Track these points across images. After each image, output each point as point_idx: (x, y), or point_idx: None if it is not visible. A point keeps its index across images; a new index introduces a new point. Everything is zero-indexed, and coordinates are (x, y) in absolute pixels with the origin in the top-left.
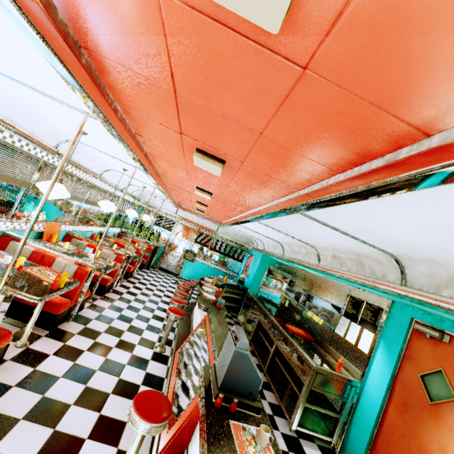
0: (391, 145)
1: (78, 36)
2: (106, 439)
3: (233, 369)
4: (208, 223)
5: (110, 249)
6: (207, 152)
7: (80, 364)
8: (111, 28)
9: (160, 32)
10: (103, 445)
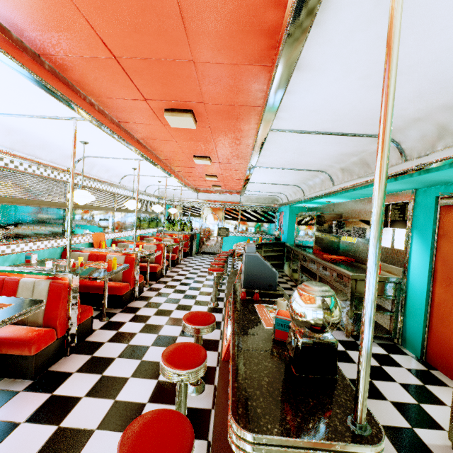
0: (280, 9)
1: (33, 47)
2: None
3: (249, 271)
4: (229, 197)
5: (149, 242)
6: (174, 109)
7: (150, 324)
8: (46, 25)
9: (74, 8)
10: None
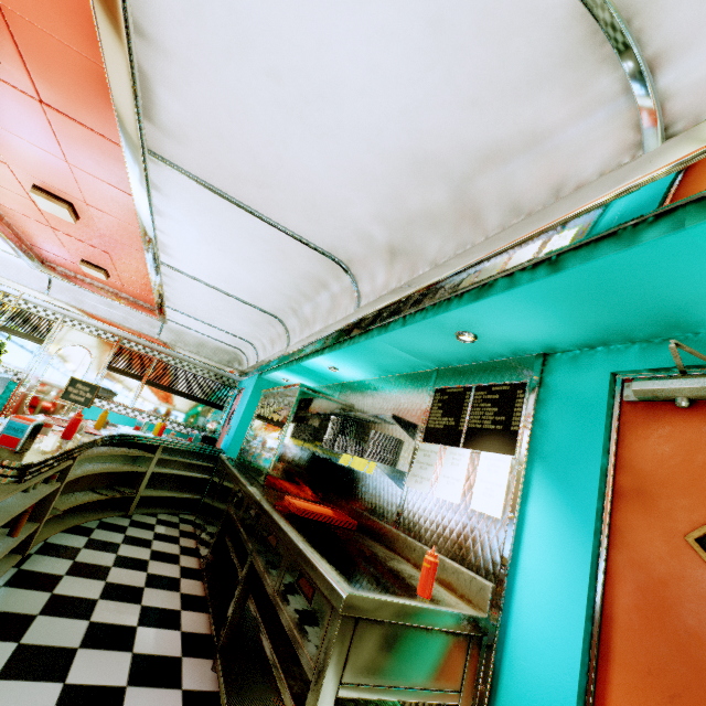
0: None
1: None
2: None
3: None
4: (134, 318)
5: None
6: None
7: None
8: None
9: None
10: None
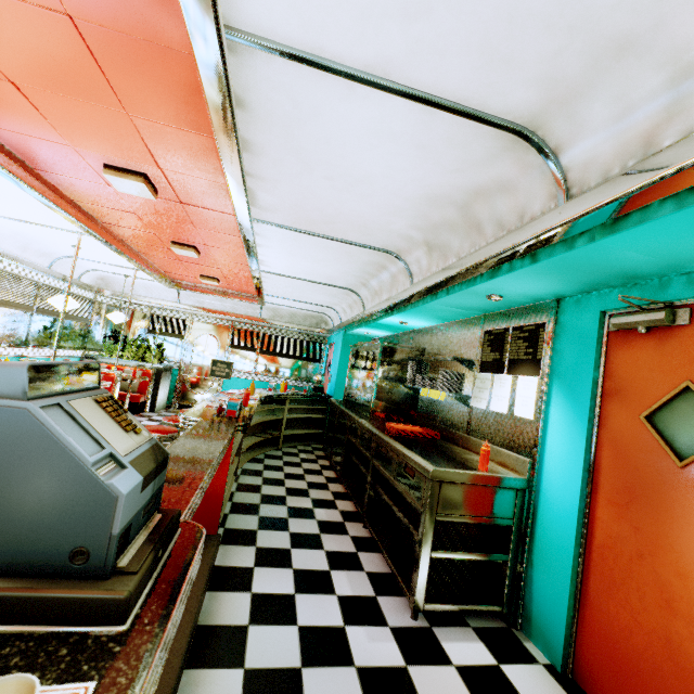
0: None
1: None
2: None
3: None
4: (240, 306)
5: None
6: None
7: None
8: None
9: None
10: None
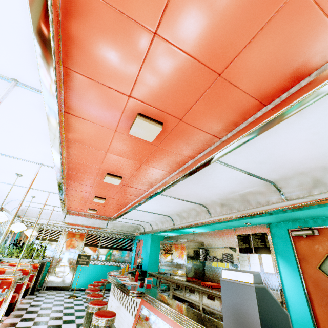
0: (321, 61)
1: None
2: None
3: (264, 315)
4: (97, 222)
5: None
6: (147, 116)
7: None
8: None
9: None
10: None
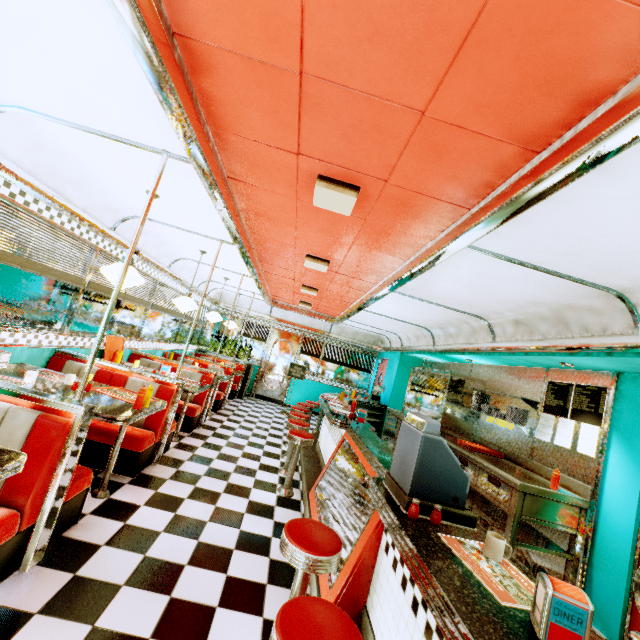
0: (631, 67)
1: (173, 17)
2: (244, 606)
3: (424, 465)
4: (316, 322)
5: (192, 367)
6: (333, 179)
7: (183, 516)
8: None
9: None
10: (241, 614)
